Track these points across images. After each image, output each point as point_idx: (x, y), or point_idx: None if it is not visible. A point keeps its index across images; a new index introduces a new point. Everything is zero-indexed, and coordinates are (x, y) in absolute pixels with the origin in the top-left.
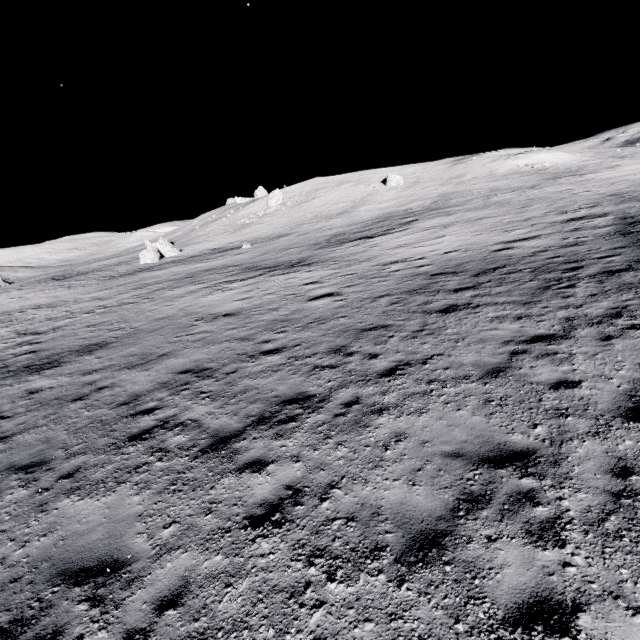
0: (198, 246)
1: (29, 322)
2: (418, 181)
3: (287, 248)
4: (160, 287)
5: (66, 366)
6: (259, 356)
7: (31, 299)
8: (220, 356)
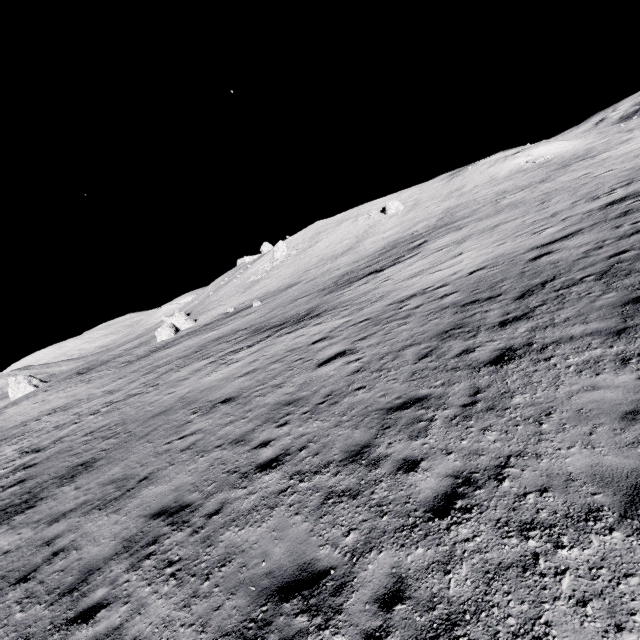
0: (211, 313)
1: (37, 434)
2: (418, 203)
3: (295, 299)
4: (168, 368)
5: (40, 506)
6: (253, 474)
7: (51, 402)
8: (206, 477)
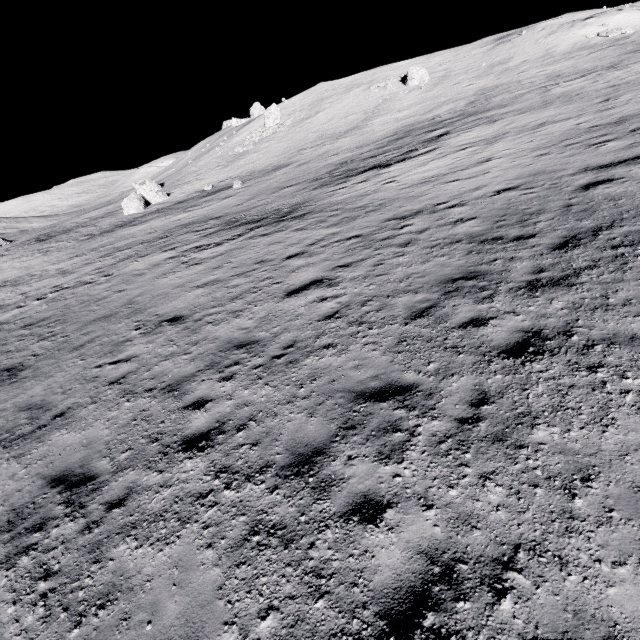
0: (187, 187)
1: None
2: (448, 75)
3: (281, 187)
4: (127, 255)
5: None
6: (175, 453)
7: (4, 271)
8: (123, 438)
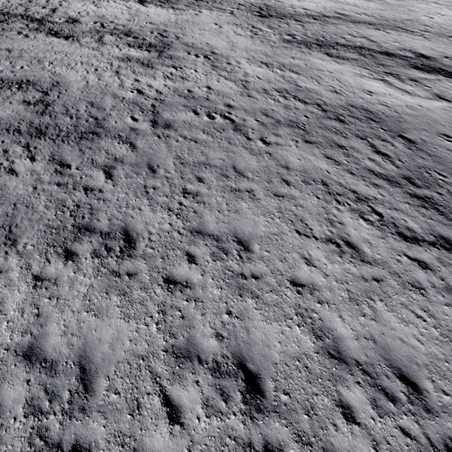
0: None
1: None
2: None
3: None
4: None
5: None
6: None
7: None
8: None
